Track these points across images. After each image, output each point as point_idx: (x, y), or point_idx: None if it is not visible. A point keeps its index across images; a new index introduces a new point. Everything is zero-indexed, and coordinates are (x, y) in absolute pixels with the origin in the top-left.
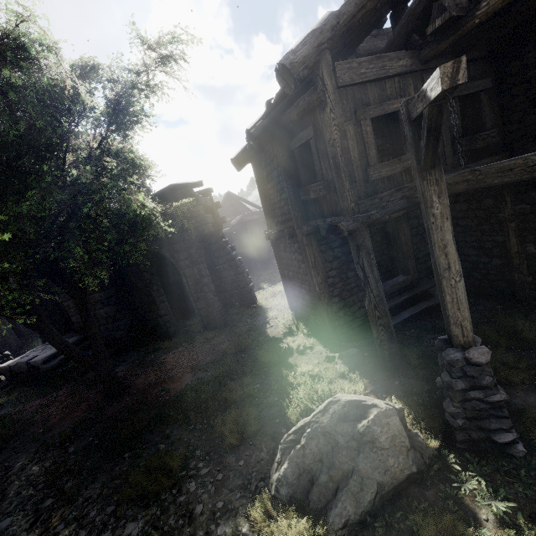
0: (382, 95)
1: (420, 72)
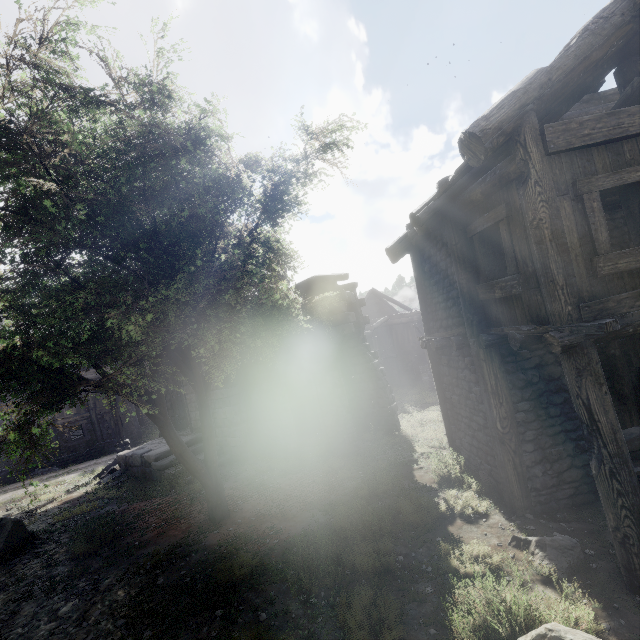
0: (616, 161)
1: None
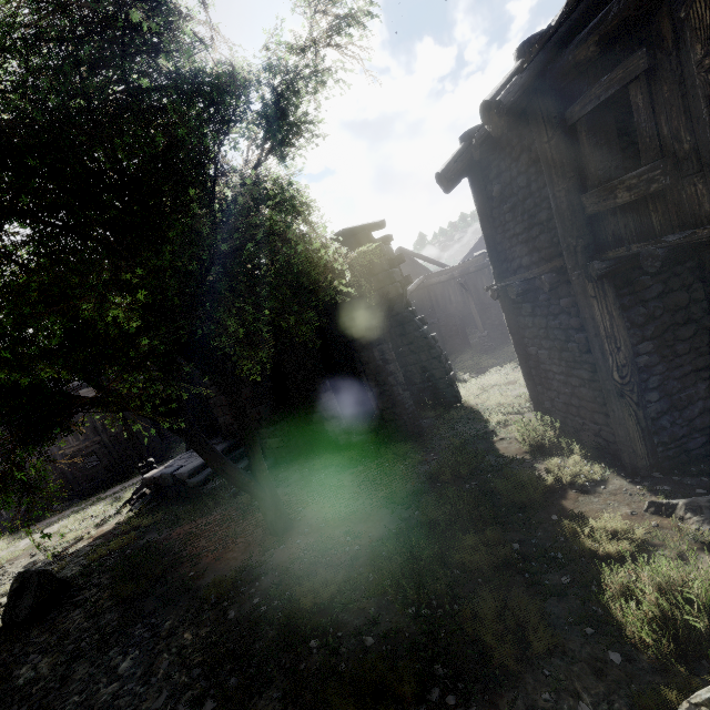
0: None
1: None
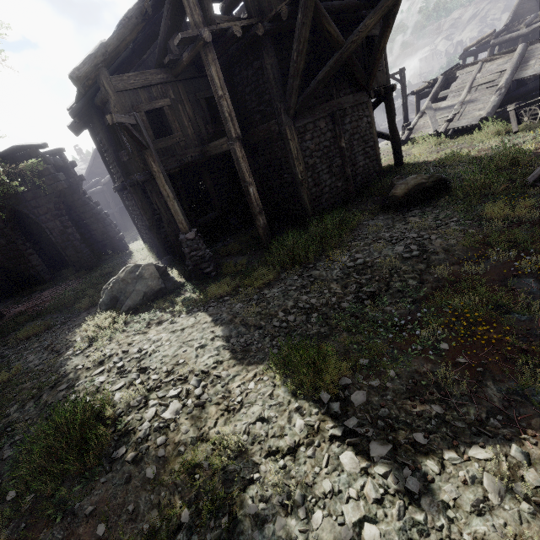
0: (151, 97)
1: (175, 82)
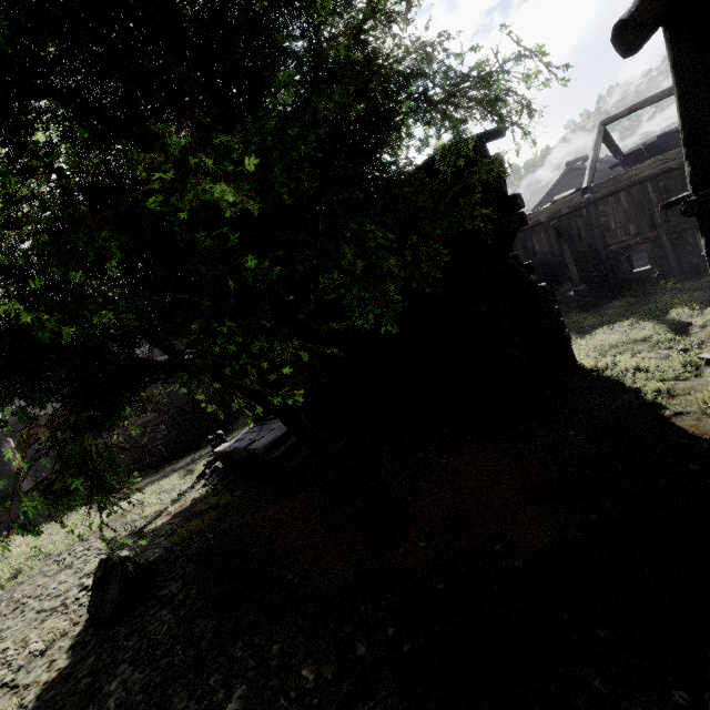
0: None
1: None
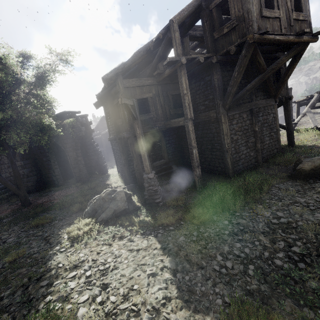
0: (142, 91)
1: (157, 85)
